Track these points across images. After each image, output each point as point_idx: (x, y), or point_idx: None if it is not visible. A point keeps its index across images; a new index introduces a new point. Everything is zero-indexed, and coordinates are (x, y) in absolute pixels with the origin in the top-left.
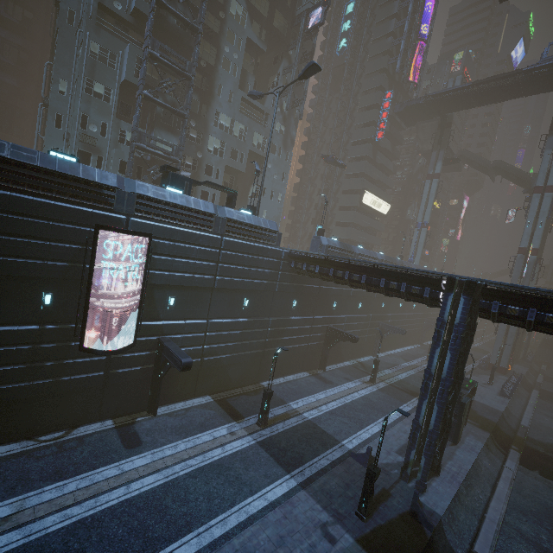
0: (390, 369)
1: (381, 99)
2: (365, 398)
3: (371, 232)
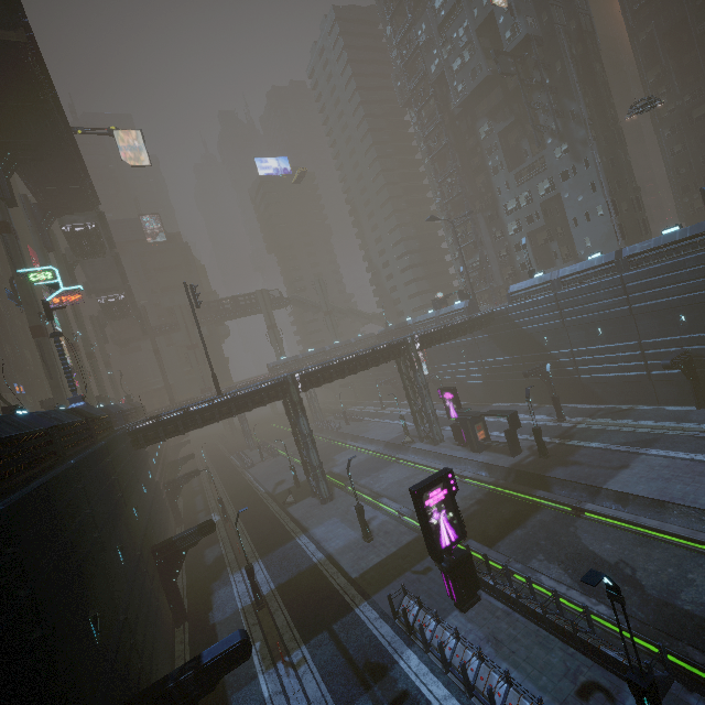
0: (647, 422)
1: None
2: None
3: None
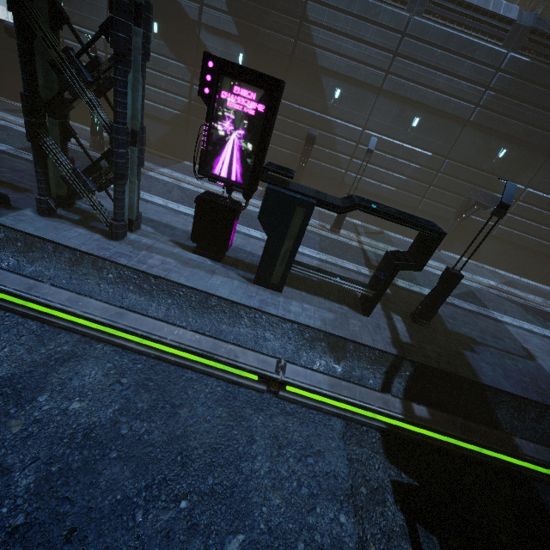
0: None
1: None
2: None
3: None
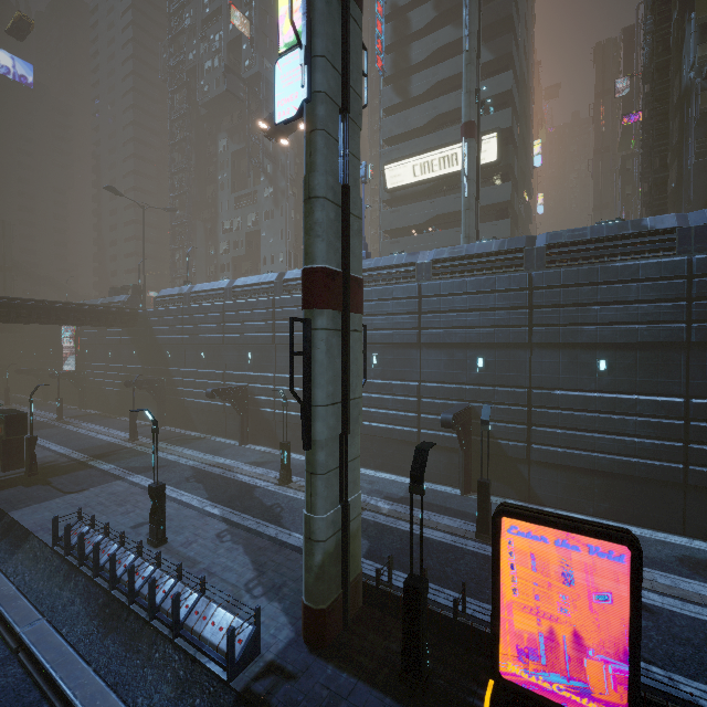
0: (190, 450)
1: (390, 3)
2: (91, 438)
3: (485, 218)
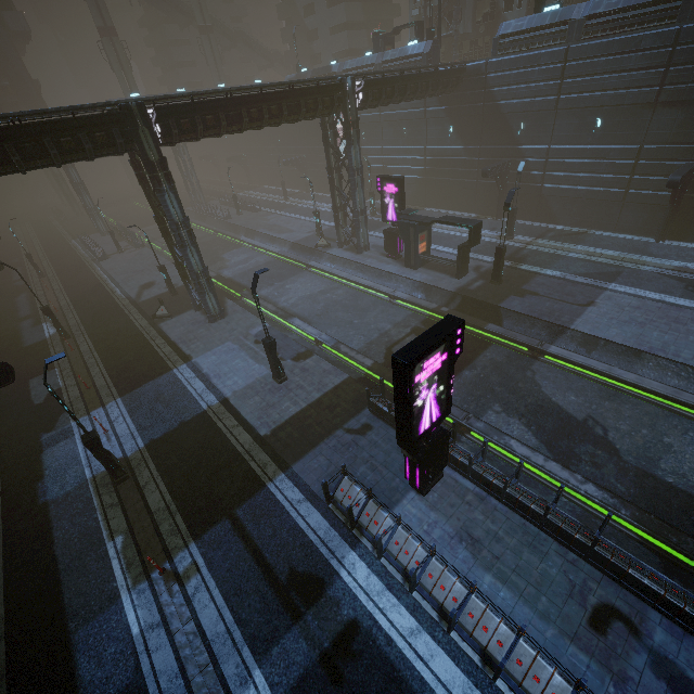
0: (605, 250)
1: None
2: (453, 236)
3: None
